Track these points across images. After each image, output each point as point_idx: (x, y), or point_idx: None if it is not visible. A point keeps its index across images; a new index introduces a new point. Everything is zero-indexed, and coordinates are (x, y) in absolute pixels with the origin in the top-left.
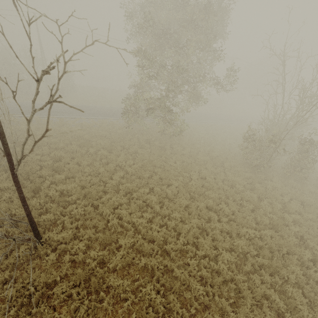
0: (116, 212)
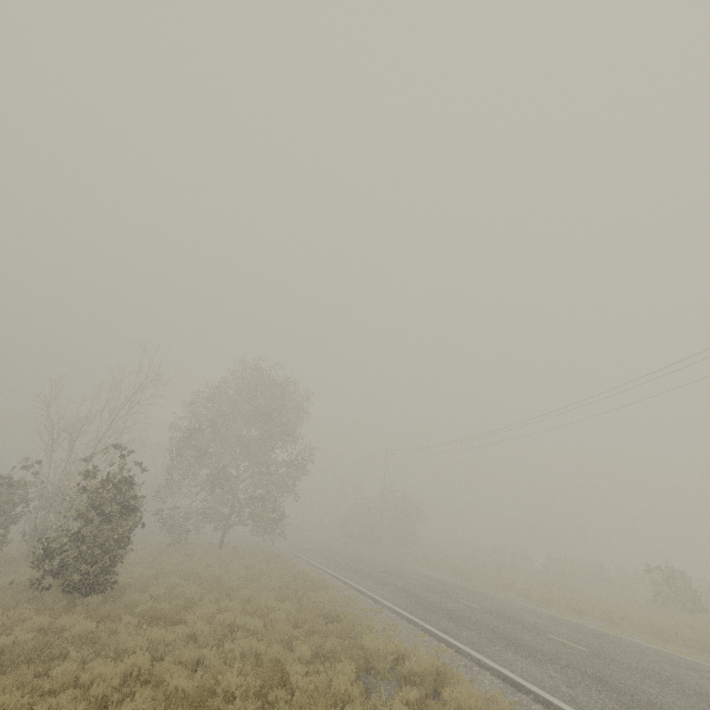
0: None
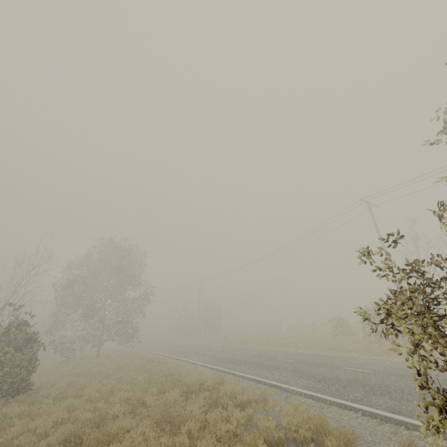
0: None
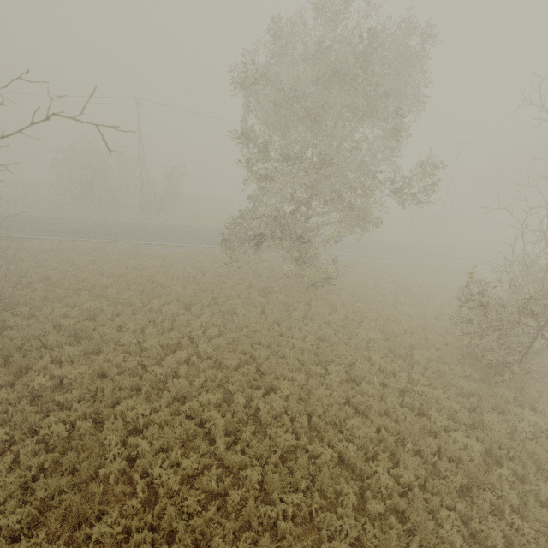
0: (132, 443)
